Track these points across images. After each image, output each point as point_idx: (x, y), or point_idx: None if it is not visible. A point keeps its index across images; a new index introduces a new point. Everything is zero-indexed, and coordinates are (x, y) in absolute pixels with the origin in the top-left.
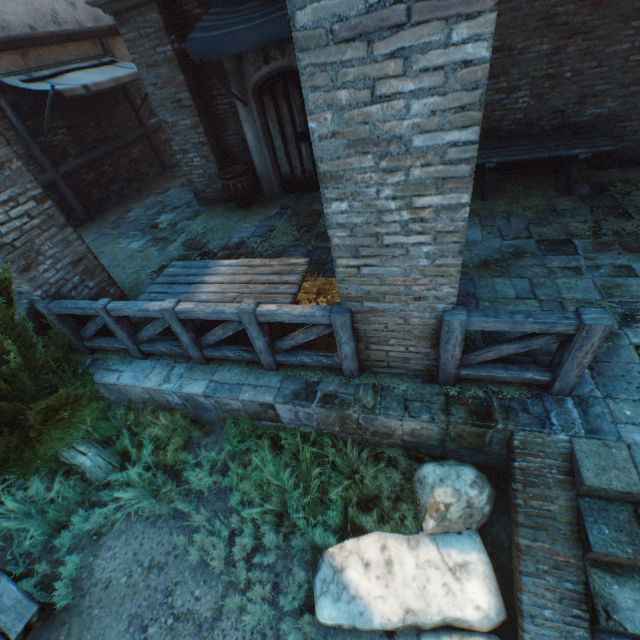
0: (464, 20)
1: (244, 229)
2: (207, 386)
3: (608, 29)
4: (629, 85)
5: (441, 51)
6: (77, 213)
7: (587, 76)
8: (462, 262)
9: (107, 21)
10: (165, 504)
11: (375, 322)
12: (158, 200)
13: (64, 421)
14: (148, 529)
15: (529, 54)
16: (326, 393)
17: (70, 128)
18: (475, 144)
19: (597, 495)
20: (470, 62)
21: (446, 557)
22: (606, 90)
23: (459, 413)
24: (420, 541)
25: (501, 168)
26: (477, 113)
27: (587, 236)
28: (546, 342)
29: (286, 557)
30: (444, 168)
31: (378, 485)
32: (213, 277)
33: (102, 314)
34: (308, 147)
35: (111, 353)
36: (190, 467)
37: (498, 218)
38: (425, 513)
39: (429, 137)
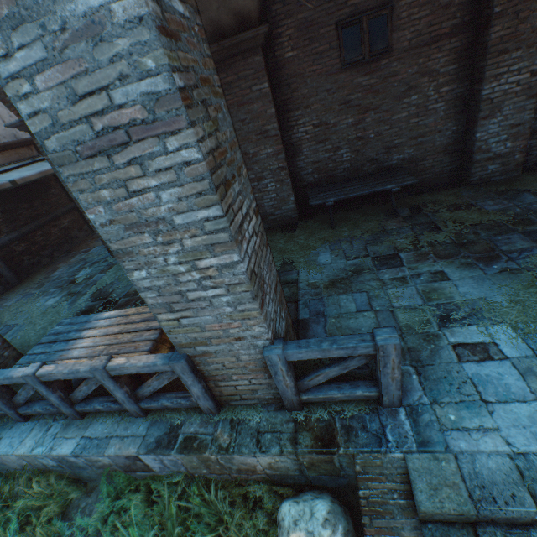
0: (171, 135)
1: None
2: (77, 444)
3: (389, 105)
4: (416, 137)
5: (165, 157)
6: (7, 278)
7: (385, 135)
8: (315, 283)
9: None
10: None
11: (213, 362)
12: (82, 258)
13: None
14: None
15: (341, 125)
16: (187, 436)
17: (4, 212)
18: (223, 217)
19: (438, 519)
20: (190, 162)
21: None
22: (402, 142)
23: (306, 441)
24: None
25: (346, 202)
26: (213, 196)
27: (409, 249)
28: (359, 362)
29: None
30: (208, 237)
31: (243, 534)
32: (91, 331)
33: None
34: None
35: None
36: None
37: (343, 242)
38: None
39: (186, 216)
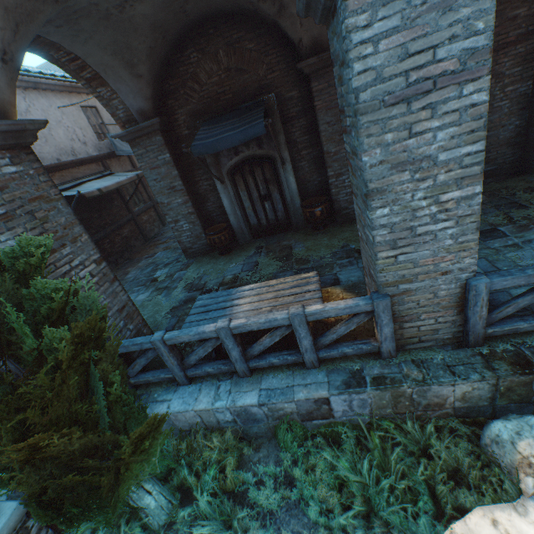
0: (470, 82)
1: (233, 268)
2: (259, 395)
3: None
4: None
5: (456, 101)
6: None
7: None
8: None
9: (106, 150)
10: None
11: (408, 301)
12: (149, 262)
13: (144, 452)
14: None
15: None
16: (374, 376)
17: (81, 220)
18: (482, 152)
19: None
20: (475, 104)
21: None
22: None
23: (502, 366)
24: (526, 505)
25: None
26: (482, 132)
27: (506, 223)
28: None
29: None
30: (461, 171)
31: (453, 457)
32: (241, 300)
33: (158, 345)
34: (270, 203)
35: (153, 386)
36: (252, 487)
37: None
38: (517, 472)
39: (449, 153)
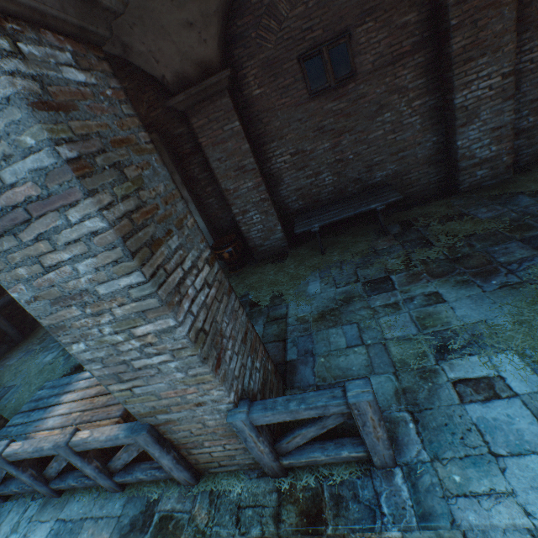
0: (71, 207)
1: None
2: (51, 529)
3: (363, 126)
4: (397, 153)
5: (70, 229)
6: (11, 336)
7: (365, 154)
8: (304, 317)
9: None
10: None
11: (179, 430)
12: None
13: None
14: None
15: (318, 151)
16: (163, 514)
17: None
18: (147, 283)
19: None
20: (97, 231)
21: None
22: (383, 159)
23: (290, 517)
24: None
25: (335, 224)
26: (130, 262)
27: (401, 270)
28: (337, 420)
29: None
30: (137, 304)
31: None
32: (69, 394)
33: None
34: None
35: None
36: None
37: (333, 268)
38: None
39: (108, 285)
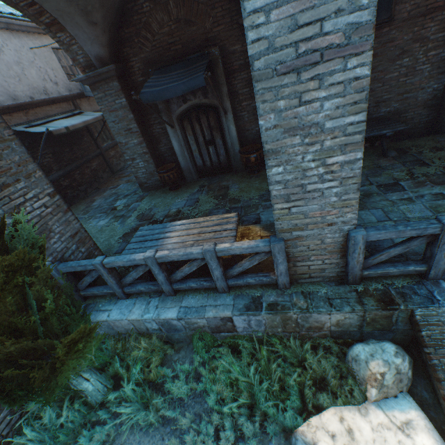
0: (354, 56)
1: (178, 203)
2: (178, 311)
3: (384, 66)
4: (402, 94)
5: (341, 73)
6: None
7: (377, 91)
8: None
9: (76, 91)
10: (155, 413)
11: (300, 245)
12: (113, 192)
13: (78, 352)
14: (143, 439)
15: None
16: (269, 303)
17: (53, 153)
18: (364, 122)
19: None
20: (358, 78)
21: (392, 418)
22: (390, 98)
23: (370, 302)
24: (368, 408)
25: None
26: (364, 104)
27: (407, 179)
28: (420, 242)
29: (262, 443)
30: (345, 138)
31: (322, 368)
32: (172, 233)
33: (99, 267)
34: (213, 148)
35: (99, 298)
36: (169, 379)
37: None
38: (366, 384)
39: (335, 121)
